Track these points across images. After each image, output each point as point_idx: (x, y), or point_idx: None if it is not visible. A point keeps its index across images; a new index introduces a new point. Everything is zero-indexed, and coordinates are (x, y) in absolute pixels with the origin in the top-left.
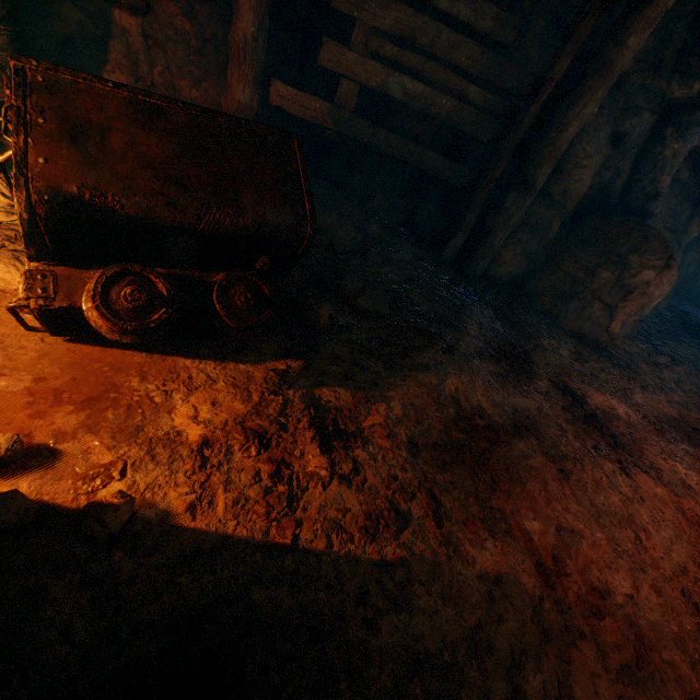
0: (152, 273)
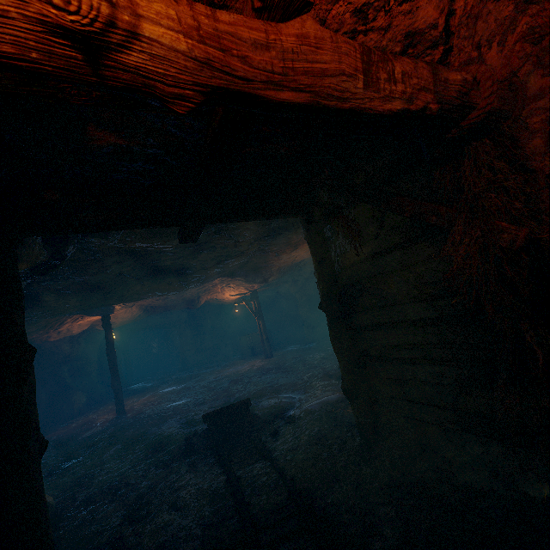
0: None
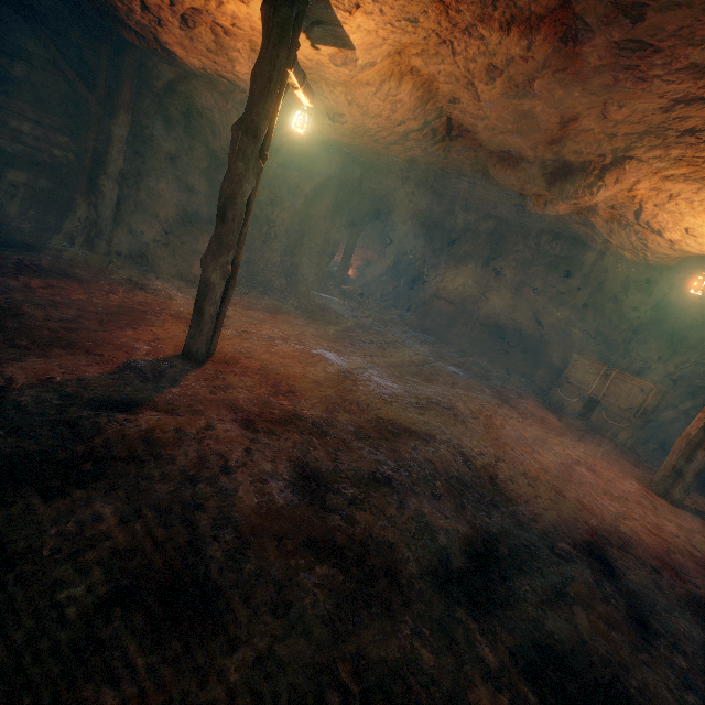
0: None
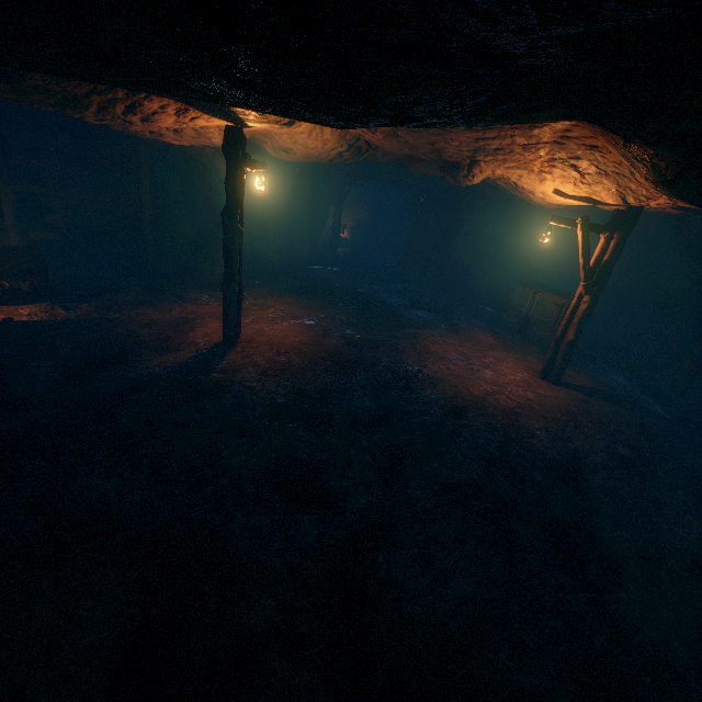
0: (4, 281)
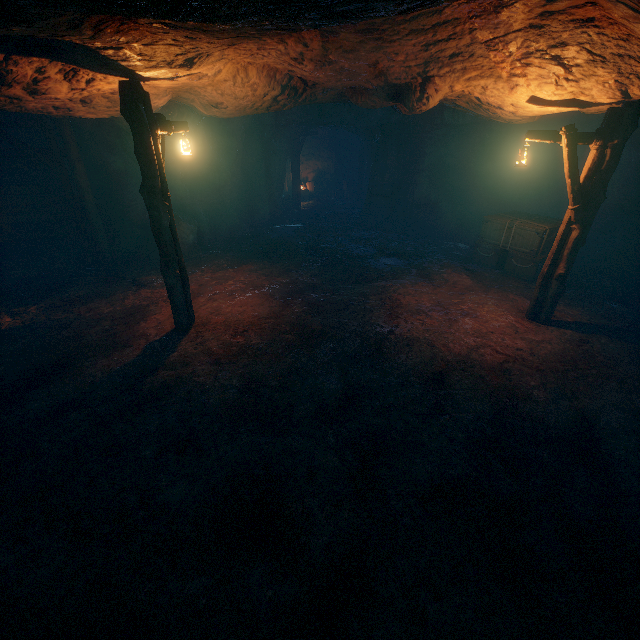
0: None
